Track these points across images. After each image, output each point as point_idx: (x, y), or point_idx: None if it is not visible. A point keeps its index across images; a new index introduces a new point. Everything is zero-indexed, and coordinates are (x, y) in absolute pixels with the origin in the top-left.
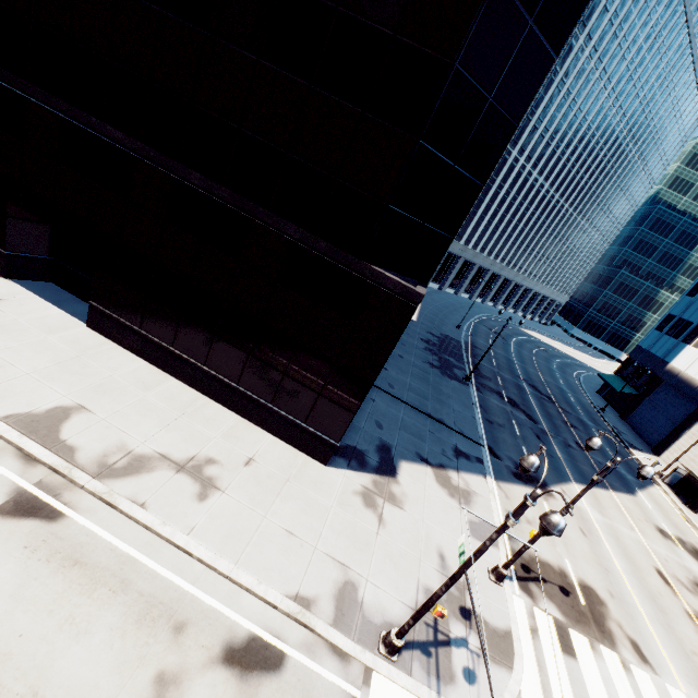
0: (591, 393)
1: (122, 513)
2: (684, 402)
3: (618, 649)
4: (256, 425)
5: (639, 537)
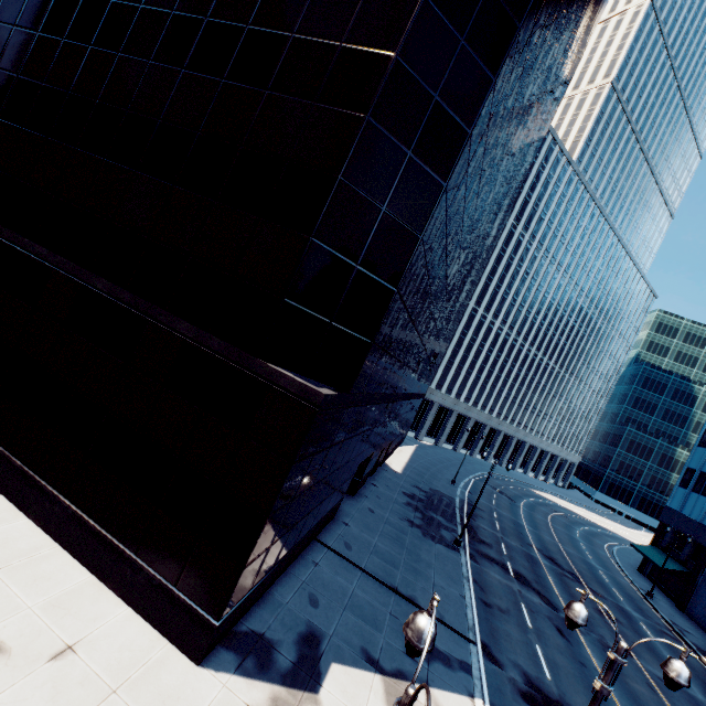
0: (631, 571)
1: None
2: None
3: None
4: (113, 591)
5: None
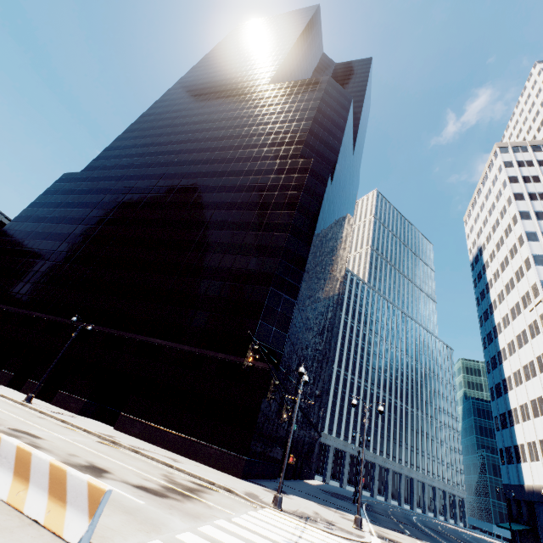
0: None
1: (142, 454)
2: None
3: None
4: (199, 463)
5: None
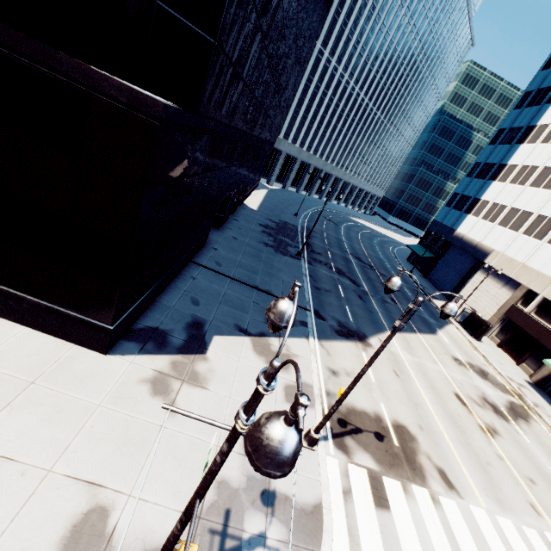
0: (402, 260)
1: None
2: (467, 259)
3: (428, 483)
4: (4, 318)
5: (441, 368)
